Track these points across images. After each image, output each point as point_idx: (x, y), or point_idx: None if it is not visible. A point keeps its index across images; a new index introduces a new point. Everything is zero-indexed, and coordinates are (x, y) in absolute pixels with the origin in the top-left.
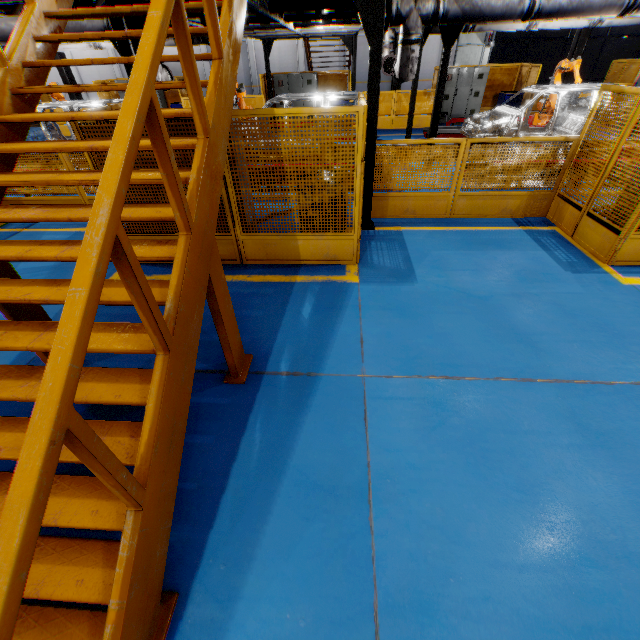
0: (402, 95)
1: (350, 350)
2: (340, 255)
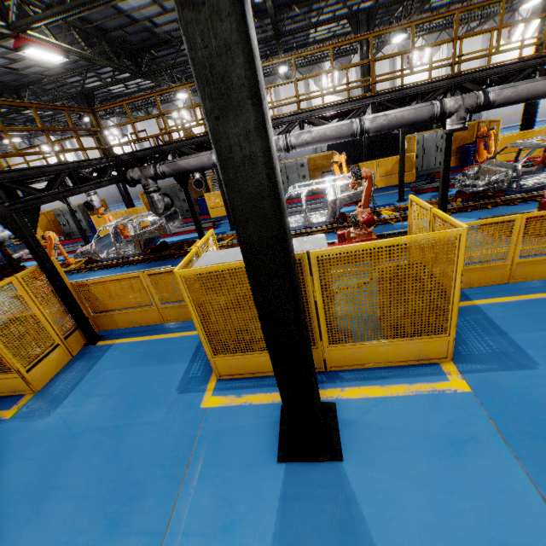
0: None
1: None
2: (21, 388)
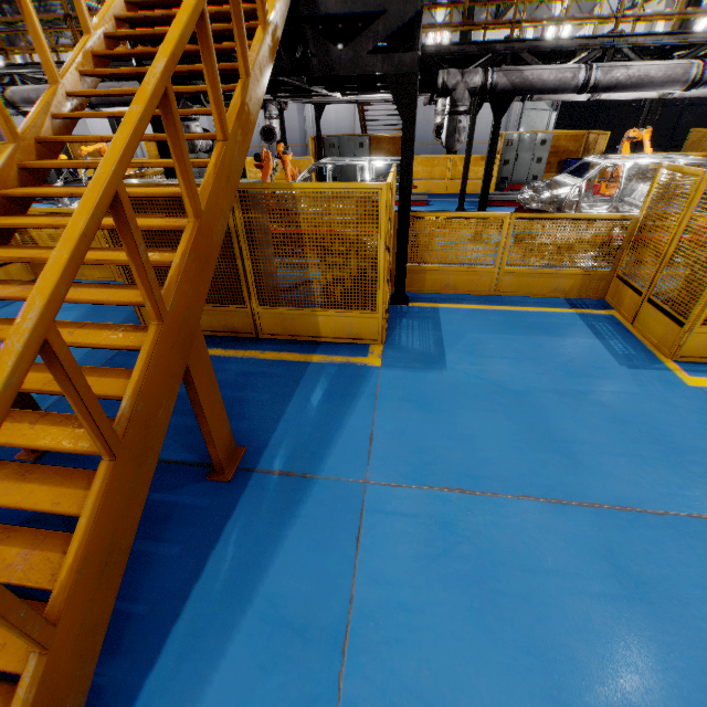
0: (458, 159)
1: (356, 448)
2: (364, 334)
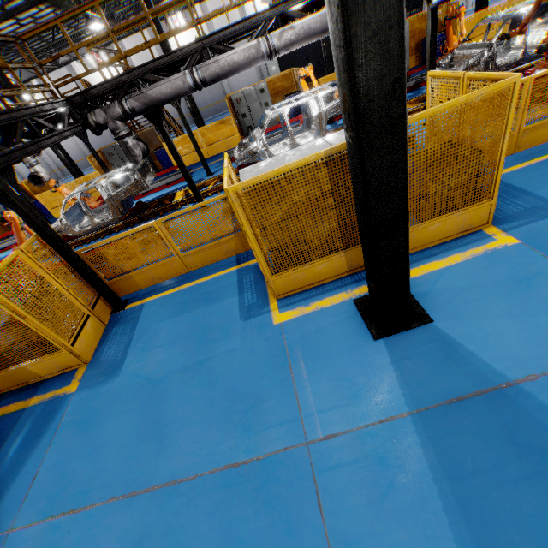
0: (204, 130)
1: (19, 495)
2: (69, 364)
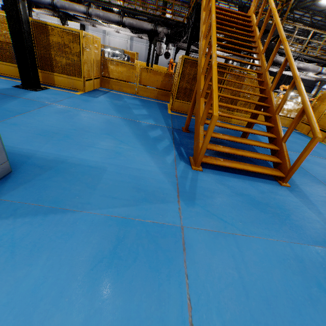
0: None
1: None
2: (245, 122)
